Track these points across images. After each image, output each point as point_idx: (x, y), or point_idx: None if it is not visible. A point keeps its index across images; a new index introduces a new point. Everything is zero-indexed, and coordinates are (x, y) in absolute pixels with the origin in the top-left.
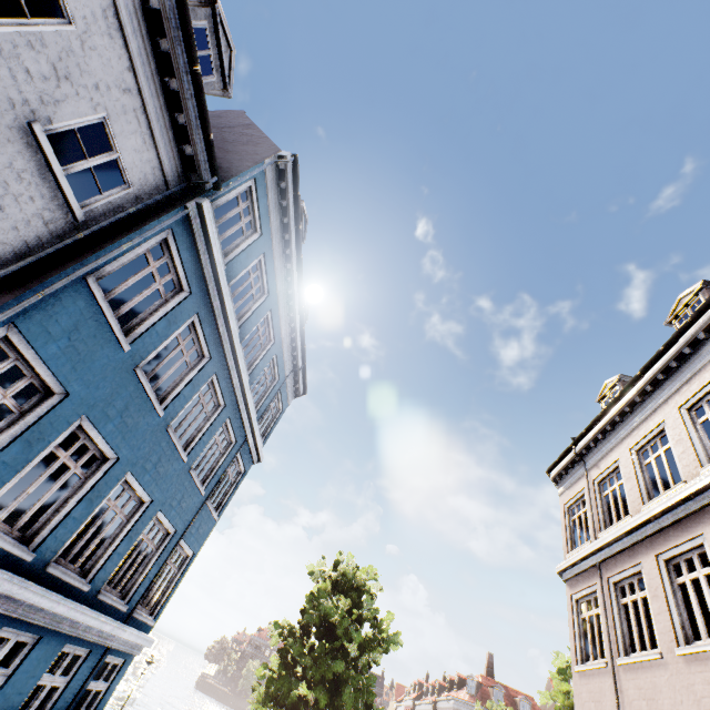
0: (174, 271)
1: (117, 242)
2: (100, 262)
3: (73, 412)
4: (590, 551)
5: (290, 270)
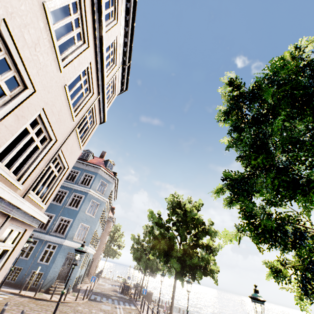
0: None
1: None
2: None
3: None
4: None
5: None
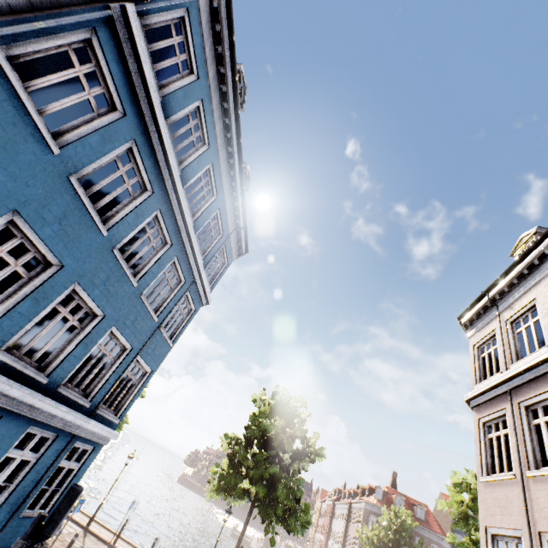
0: (105, 85)
1: (26, 17)
2: (5, 31)
3: (1, 203)
4: (501, 380)
5: (228, 126)
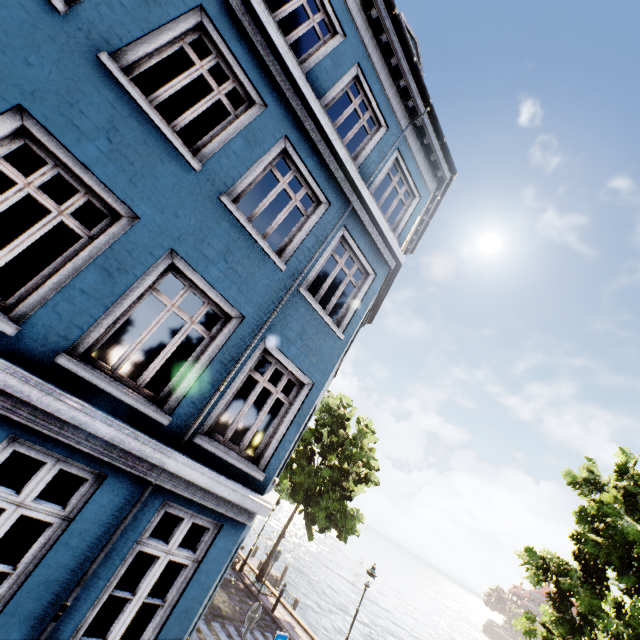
0: None
1: None
2: None
3: None
4: None
5: None
